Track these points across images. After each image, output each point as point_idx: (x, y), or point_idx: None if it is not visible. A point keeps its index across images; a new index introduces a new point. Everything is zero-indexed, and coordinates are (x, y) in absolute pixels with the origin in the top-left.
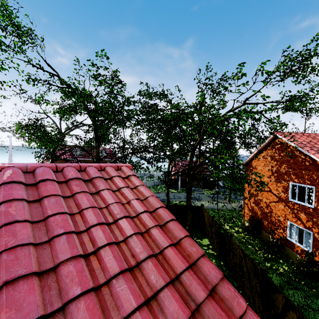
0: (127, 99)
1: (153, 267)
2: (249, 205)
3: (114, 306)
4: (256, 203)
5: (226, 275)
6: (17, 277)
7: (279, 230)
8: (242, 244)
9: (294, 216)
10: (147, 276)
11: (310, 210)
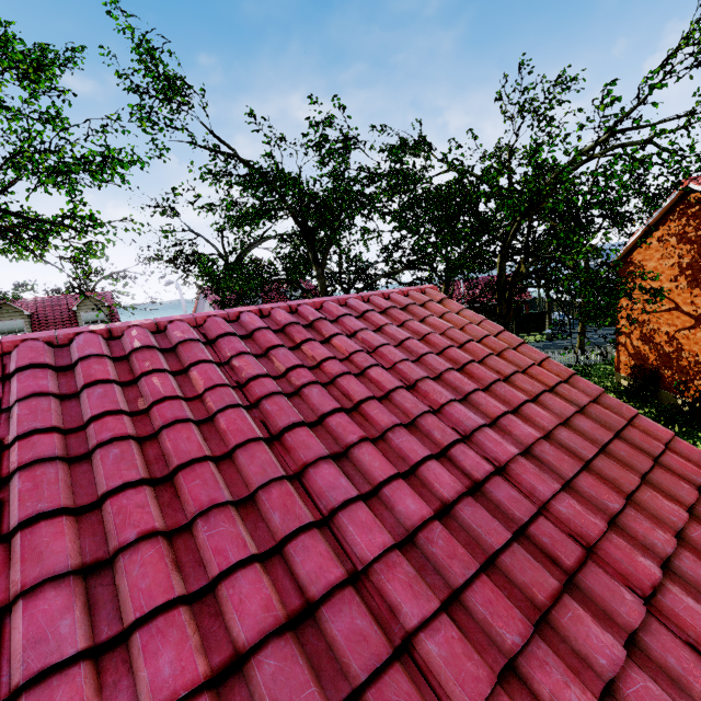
0: (373, 175)
1: (525, 379)
2: (629, 345)
3: (503, 401)
4: (646, 338)
5: None
6: (422, 378)
7: (697, 381)
8: None
9: None
10: (522, 386)
11: None
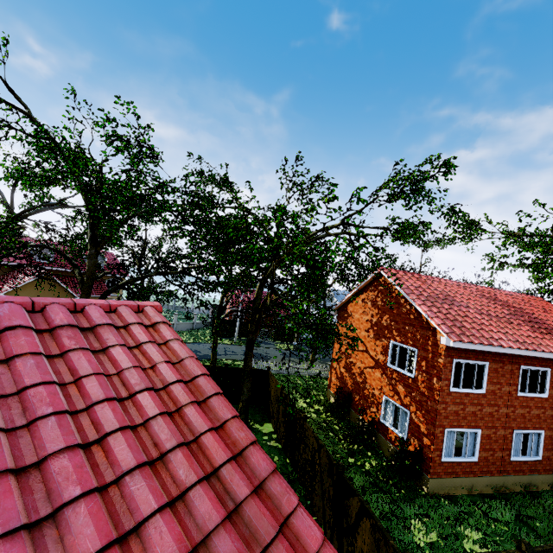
0: (163, 184)
1: (183, 459)
2: (338, 370)
3: (126, 510)
4: (348, 367)
5: (292, 479)
6: None
7: (372, 408)
8: (322, 430)
9: (391, 388)
10: (174, 471)
11: (409, 381)
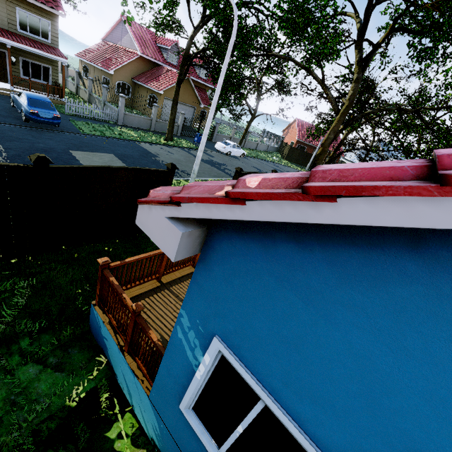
0: None
1: None
2: None
3: None
4: None
5: None
6: None
7: None
8: None
9: None
10: None
11: None
